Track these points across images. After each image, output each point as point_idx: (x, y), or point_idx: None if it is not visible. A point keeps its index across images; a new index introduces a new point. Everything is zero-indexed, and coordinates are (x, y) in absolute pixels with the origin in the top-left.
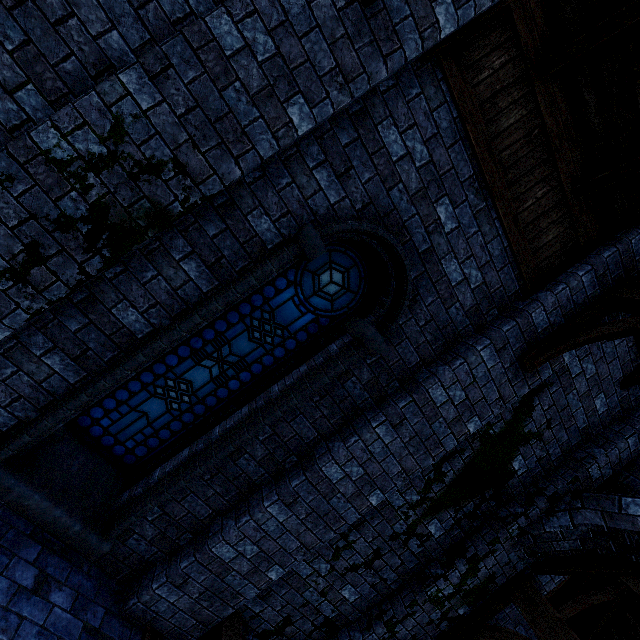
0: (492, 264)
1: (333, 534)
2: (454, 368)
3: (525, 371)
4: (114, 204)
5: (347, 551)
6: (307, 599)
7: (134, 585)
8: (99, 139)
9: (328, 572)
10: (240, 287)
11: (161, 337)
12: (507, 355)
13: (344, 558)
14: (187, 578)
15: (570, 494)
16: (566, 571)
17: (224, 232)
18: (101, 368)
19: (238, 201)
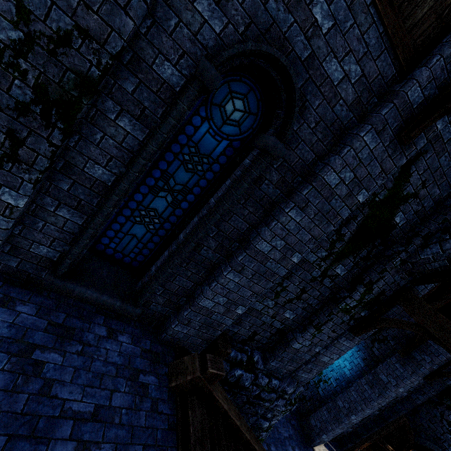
0: (369, 54)
1: (272, 284)
2: (343, 156)
3: (403, 145)
4: (48, 82)
5: (283, 292)
6: (264, 321)
7: (162, 328)
8: (12, 24)
9: (274, 305)
10: (164, 128)
11: (122, 180)
12: (387, 135)
13: (282, 296)
14: (189, 320)
15: (440, 231)
16: (436, 281)
17: (139, 86)
18: (94, 211)
19: (141, 54)
